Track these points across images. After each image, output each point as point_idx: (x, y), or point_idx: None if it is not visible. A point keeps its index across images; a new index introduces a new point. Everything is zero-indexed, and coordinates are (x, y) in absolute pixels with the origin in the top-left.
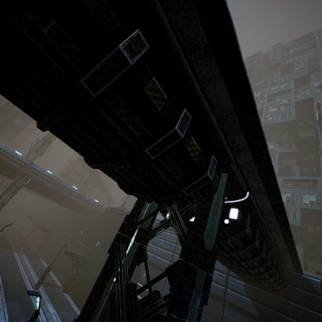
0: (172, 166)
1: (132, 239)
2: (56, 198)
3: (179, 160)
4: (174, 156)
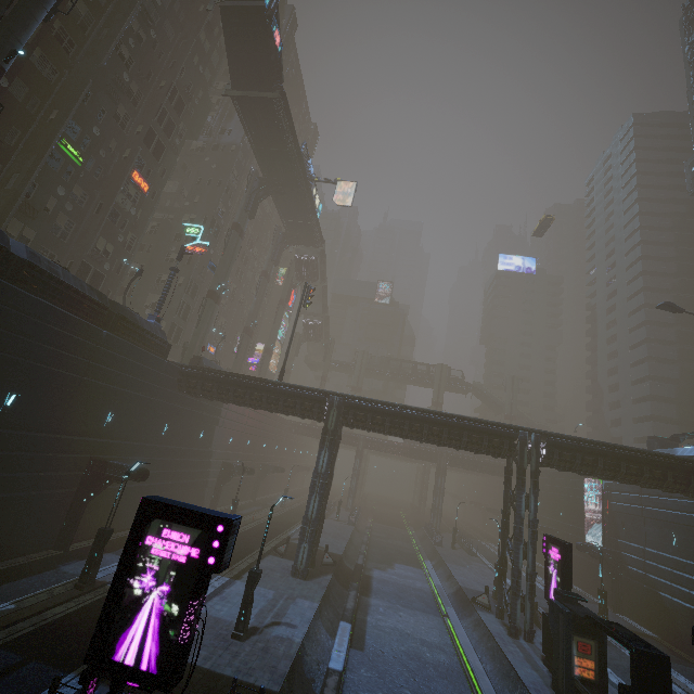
0: (492, 450)
1: (593, 493)
2: (484, 470)
3: (494, 447)
4: (491, 447)
